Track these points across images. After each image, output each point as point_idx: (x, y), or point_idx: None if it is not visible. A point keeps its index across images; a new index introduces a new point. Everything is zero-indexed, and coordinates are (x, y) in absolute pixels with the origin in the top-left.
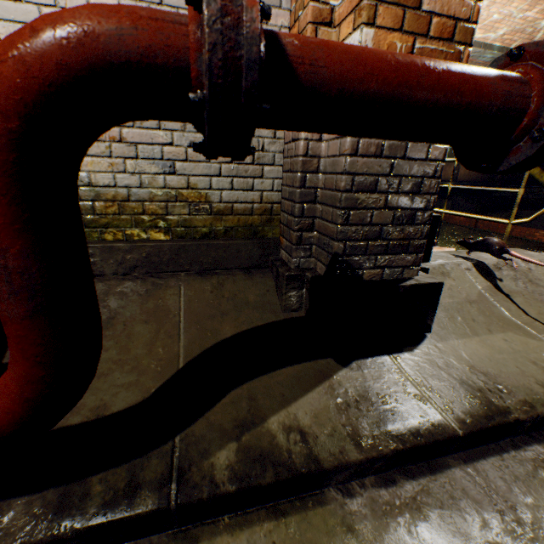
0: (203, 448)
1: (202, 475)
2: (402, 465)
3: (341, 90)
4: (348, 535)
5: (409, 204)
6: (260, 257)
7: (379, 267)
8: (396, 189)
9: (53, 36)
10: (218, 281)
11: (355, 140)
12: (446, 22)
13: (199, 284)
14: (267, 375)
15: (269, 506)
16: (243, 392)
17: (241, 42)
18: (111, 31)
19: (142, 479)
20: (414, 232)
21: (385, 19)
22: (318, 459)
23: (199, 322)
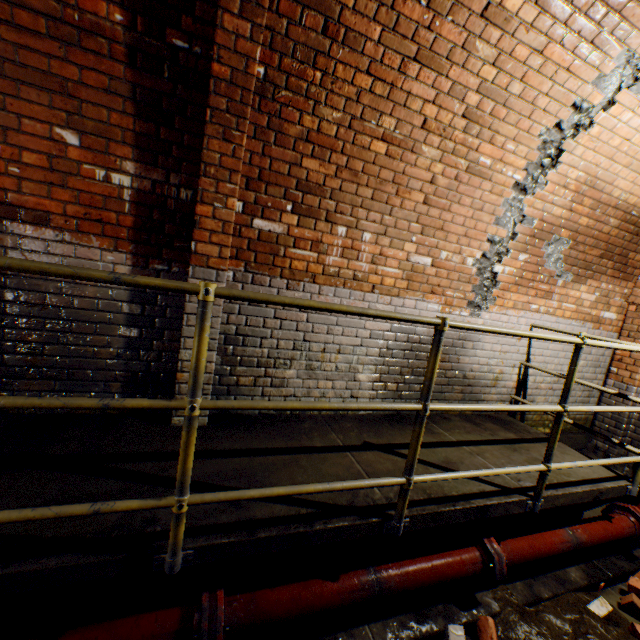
0: None
1: None
2: None
3: None
4: None
5: None
6: (584, 443)
7: None
8: None
9: None
10: None
11: None
12: None
13: None
14: None
15: None
16: None
17: None
18: None
19: None
20: None
21: None
22: None
23: None
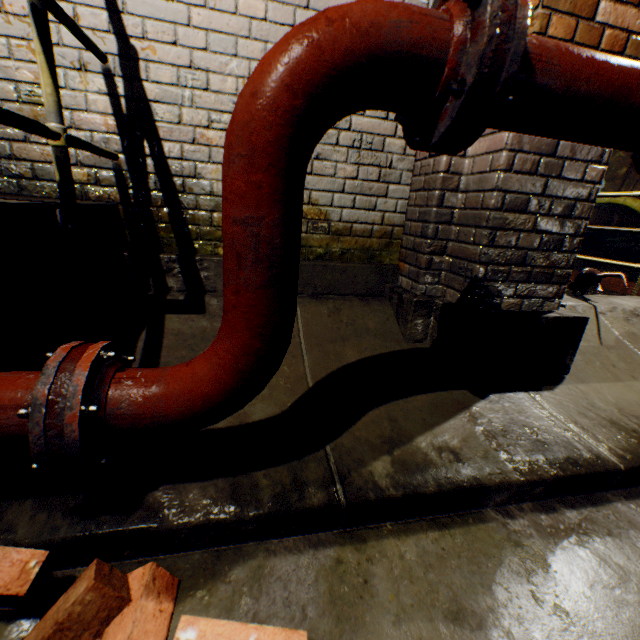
0: (357, 458)
1: (364, 480)
2: (559, 495)
3: (567, 88)
4: (518, 549)
5: (558, 228)
6: (376, 283)
7: (519, 296)
8: (546, 211)
9: (346, 26)
10: (335, 306)
11: (511, 155)
12: (618, 35)
13: (315, 307)
14: (402, 400)
15: (428, 518)
16: (381, 413)
17: (510, 36)
18: (392, 23)
19: (305, 478)
20: (560, 260)
21: (557, 30)
22: (477, 476)
23: (320, 345)
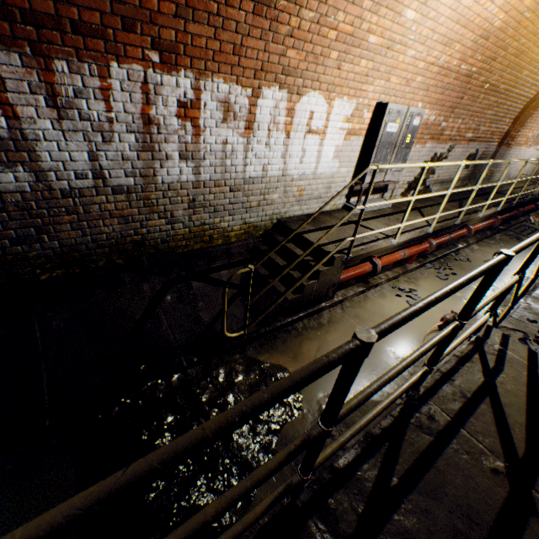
0: None
1: None
2: None
3: None
4: None
5: None
6: None
7: None
8: None
9: None
10: None
11: None
12: None
13: None
14: None
15: None
16: None
17: None
18: None
19: None
20: None
21: None
22: None
23: None
